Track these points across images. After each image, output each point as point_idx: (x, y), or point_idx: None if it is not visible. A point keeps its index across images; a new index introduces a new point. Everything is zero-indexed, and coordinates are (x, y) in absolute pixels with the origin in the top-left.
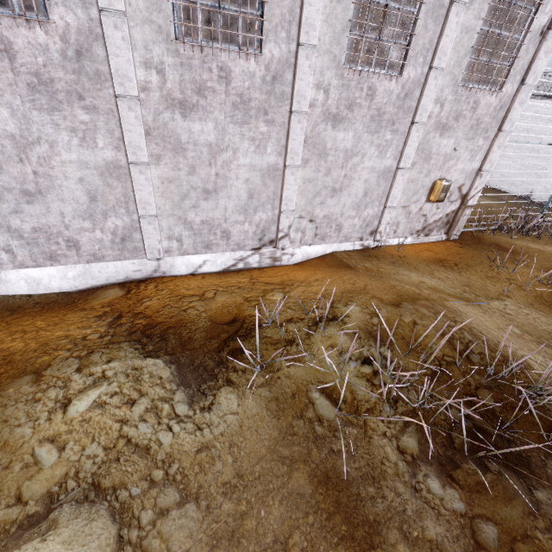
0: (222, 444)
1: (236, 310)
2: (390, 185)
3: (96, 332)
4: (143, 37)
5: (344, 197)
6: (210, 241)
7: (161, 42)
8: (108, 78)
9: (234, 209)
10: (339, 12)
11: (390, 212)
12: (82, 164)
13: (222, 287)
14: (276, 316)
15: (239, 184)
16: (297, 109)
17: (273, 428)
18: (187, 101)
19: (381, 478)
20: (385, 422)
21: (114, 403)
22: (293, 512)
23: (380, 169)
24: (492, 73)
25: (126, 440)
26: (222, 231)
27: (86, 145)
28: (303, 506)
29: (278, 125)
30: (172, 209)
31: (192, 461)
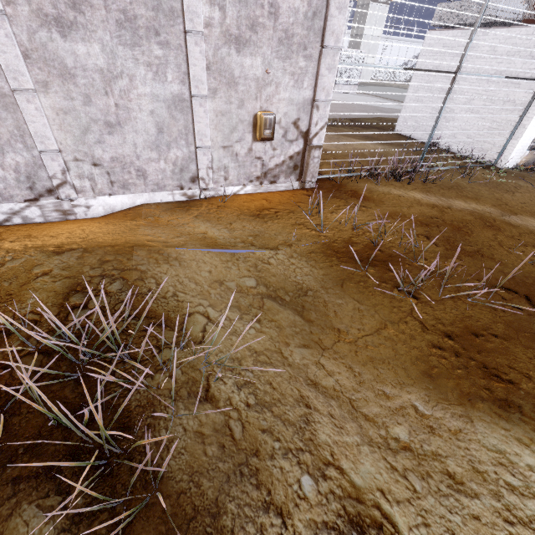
0: None
1: None
2: (192, 119)
3: None
4: None
5: (130, 135)
6: None
7: None
8: None
9: None
10: None
11: (205, 154)
12: None
13: None
14: None
15: None
16: None
17: None
18: None
19: None
20: None
21: None
22: None
23: (167, 97)
24: None
25: None
26: None
27: None
28: None
29: None
30: None
31: None
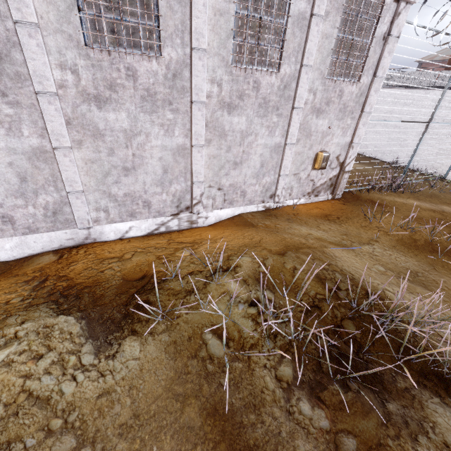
0: (122, 389)
1: (147, 267)
2: (281, 158)
3: (19, 296)
4: (56, 44)
5: (245, 169)
6: (133, 211)
7: (73, 48)
8: (27, 78)
9: (151, 182)
10: (222, 23)
11: (284, 179)
12: (10, 150)
13: (141, 248)
14: (180, 270)
15: (154, 161)
16: (197, 100)
17: (170, 369)
18: (101, 95)
19: (261, 405)
20: (266, 355)
21: (21, 360)
22: (183, 445)
23: (272, 145)
24: (351, 69)
25: (28, 394)
26: (143, 201)
27: (13, 134)
28: (192, 439)
29: (182, 113)
30: (97, 185)
31: (93, 407)
